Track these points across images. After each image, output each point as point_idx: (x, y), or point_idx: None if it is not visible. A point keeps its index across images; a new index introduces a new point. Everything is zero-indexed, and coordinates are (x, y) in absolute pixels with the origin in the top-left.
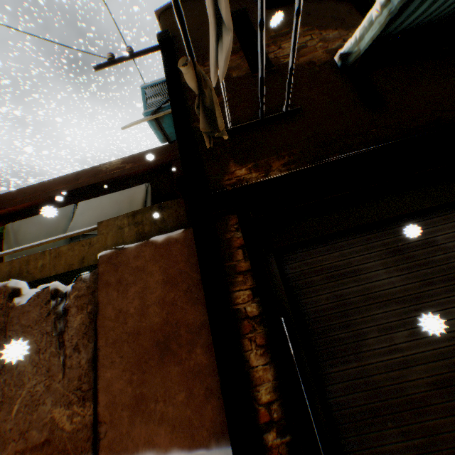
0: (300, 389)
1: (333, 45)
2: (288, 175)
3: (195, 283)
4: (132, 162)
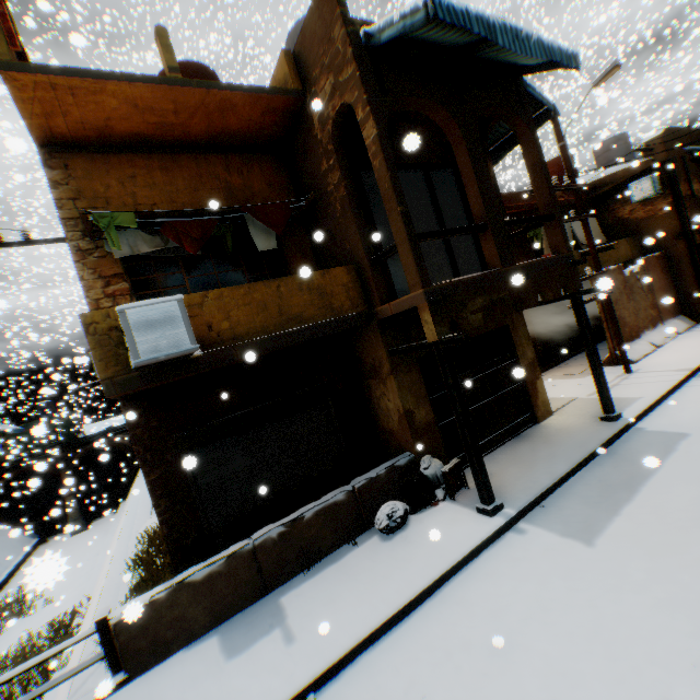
0: None
1: (699, 192)
2: None
3: (665, 273)
4: (566, 194)
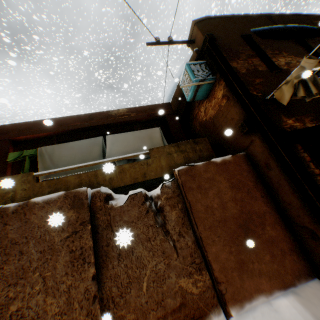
0: None
1: None
2: (318, 125)
3: (251, 187)
4: (135, 112)
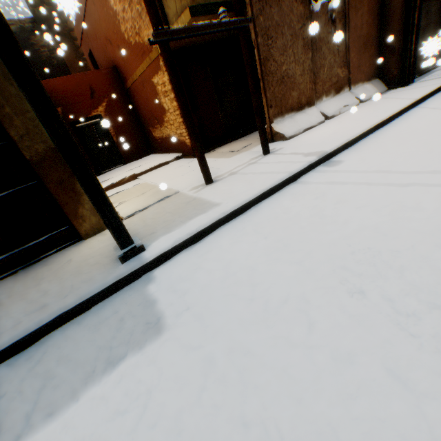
0: (416, 48)
1: None
2: None
3: (375, 17)
4: None
